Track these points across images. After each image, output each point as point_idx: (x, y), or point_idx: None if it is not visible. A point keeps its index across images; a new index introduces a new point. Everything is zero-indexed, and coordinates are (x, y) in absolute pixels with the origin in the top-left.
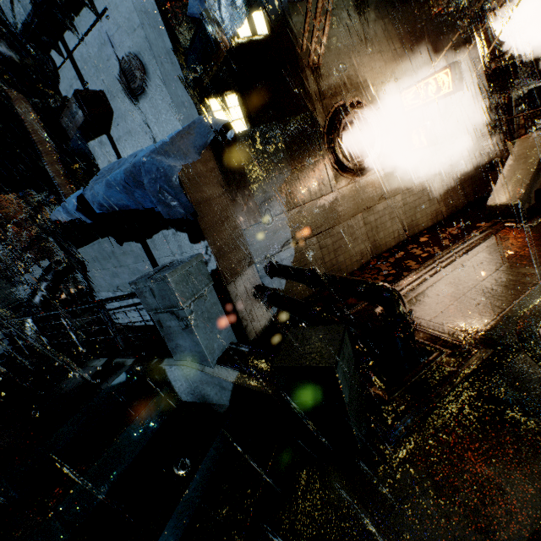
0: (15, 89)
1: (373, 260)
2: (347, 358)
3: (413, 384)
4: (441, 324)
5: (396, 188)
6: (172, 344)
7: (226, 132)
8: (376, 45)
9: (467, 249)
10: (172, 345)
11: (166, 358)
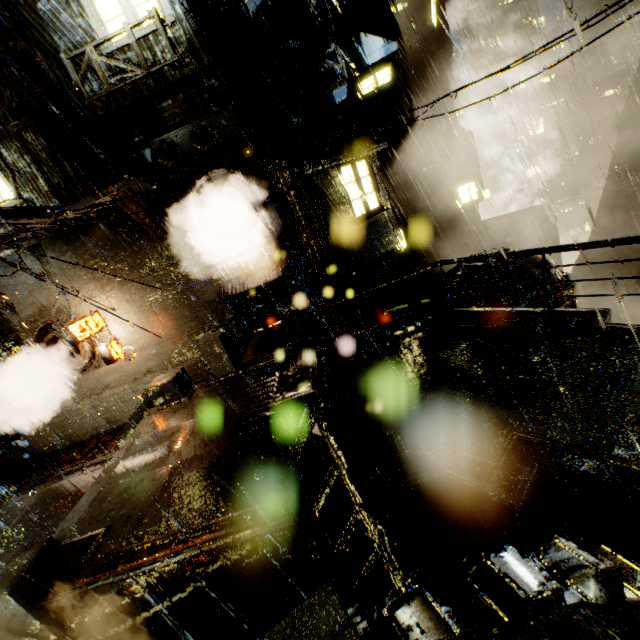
0: None
1: (106, 433)
2: None
3: None
4: None
5: (123, 379)
6: None
7: None
8: (64, 276)
9: (71, 472)
10: None
11: None
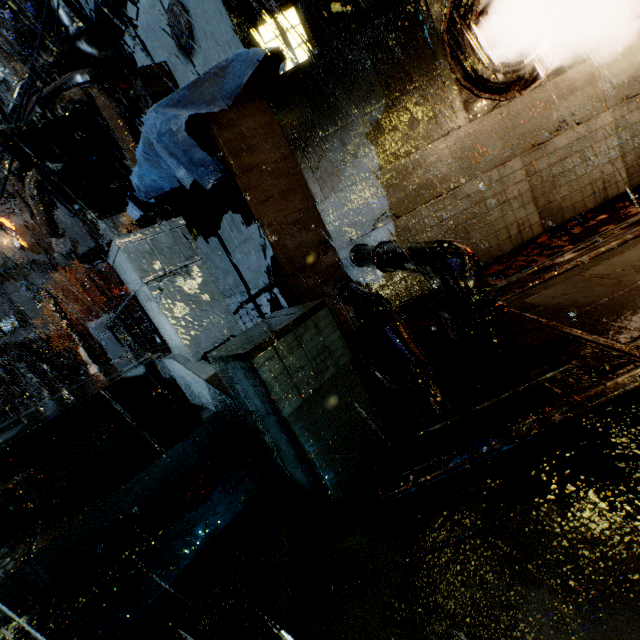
0: (106, 90)
1: (543, 236)
2: (316, 352)
3: (474, 414)
4: (596, 318)
5: (601, 99)
6: (163, 333)
7: (277, 66)
8: None
9: None
10: (163, 334)
11: (172, 352)
